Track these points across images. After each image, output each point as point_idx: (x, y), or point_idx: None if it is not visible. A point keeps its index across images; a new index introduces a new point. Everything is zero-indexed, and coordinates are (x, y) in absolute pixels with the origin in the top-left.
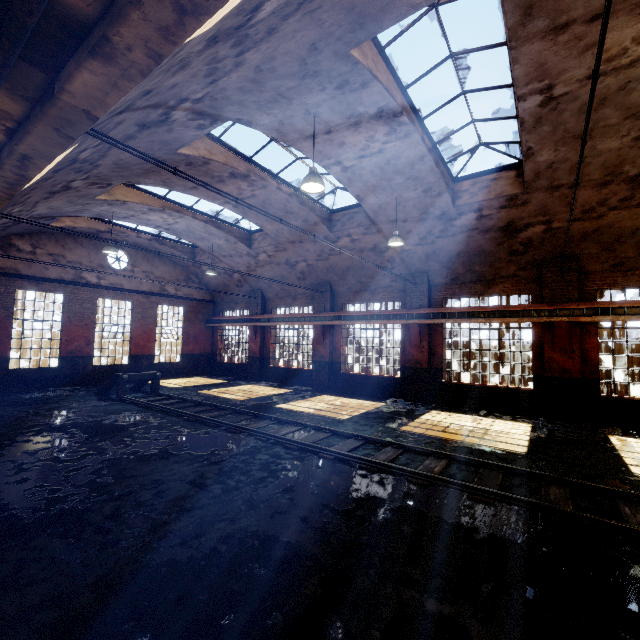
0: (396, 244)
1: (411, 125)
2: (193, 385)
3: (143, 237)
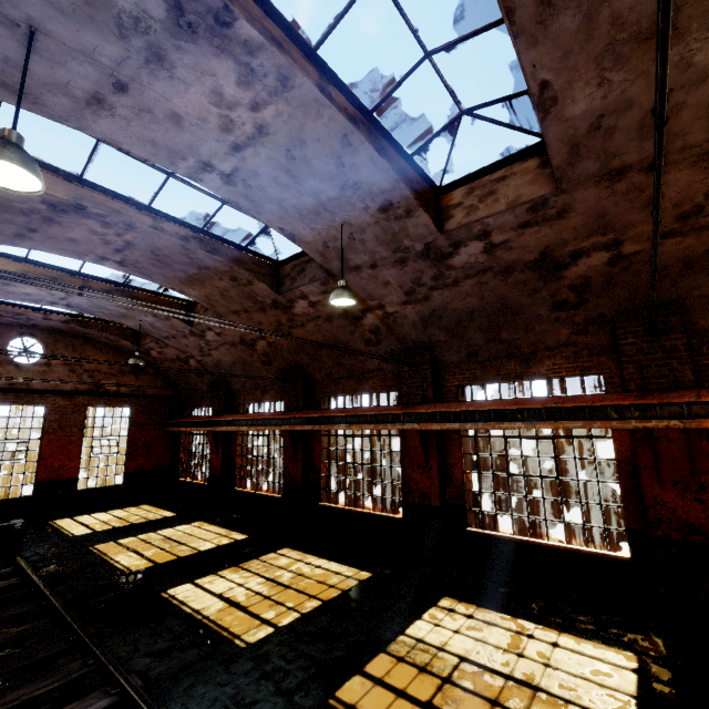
0: (345, 302)
1: (275, 50)
2: (110, 527)
3: (55, 319)
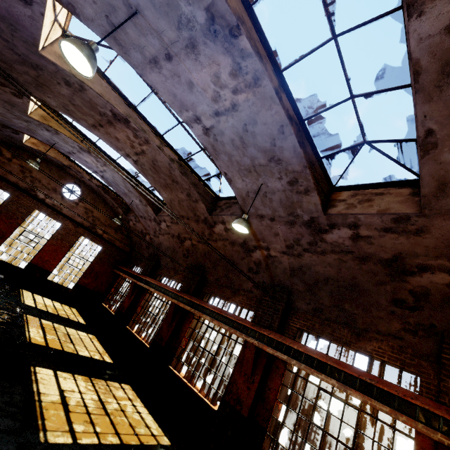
0: (241, 229)
1: (257, 59)
2: (45, 310)
3: (94, 182)
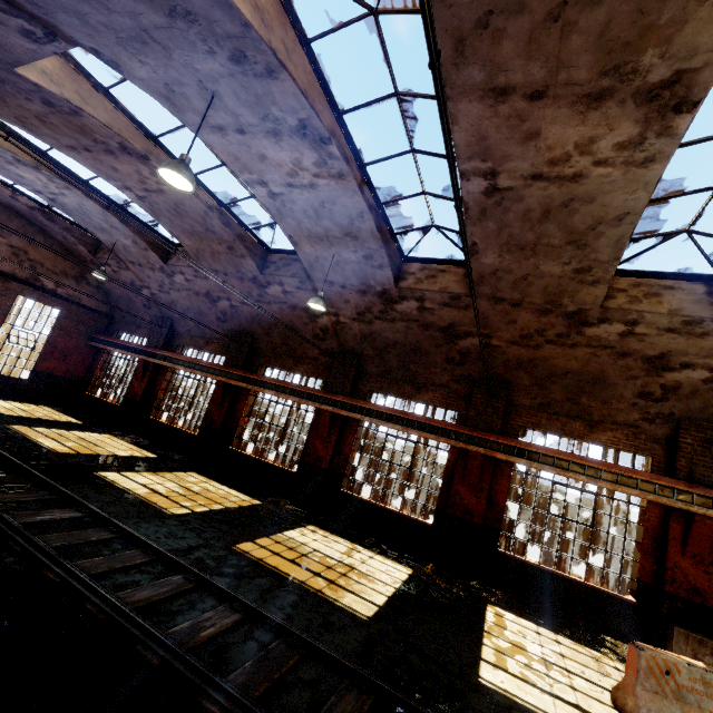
0: (318, 307)
1: (344, 163)
2: (18, 415)
3: (22, 201)
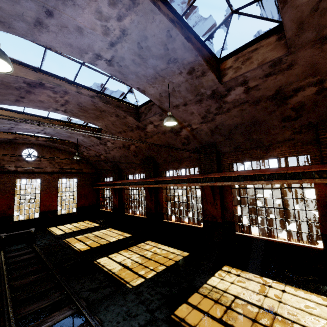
0: (171, 123)
1: None
2: (72, 231)
3: (40, 140)
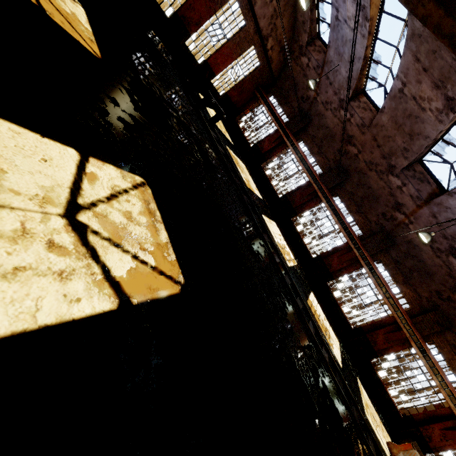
0: (422, 237)
1: None
2: (221, 130)
3: None
